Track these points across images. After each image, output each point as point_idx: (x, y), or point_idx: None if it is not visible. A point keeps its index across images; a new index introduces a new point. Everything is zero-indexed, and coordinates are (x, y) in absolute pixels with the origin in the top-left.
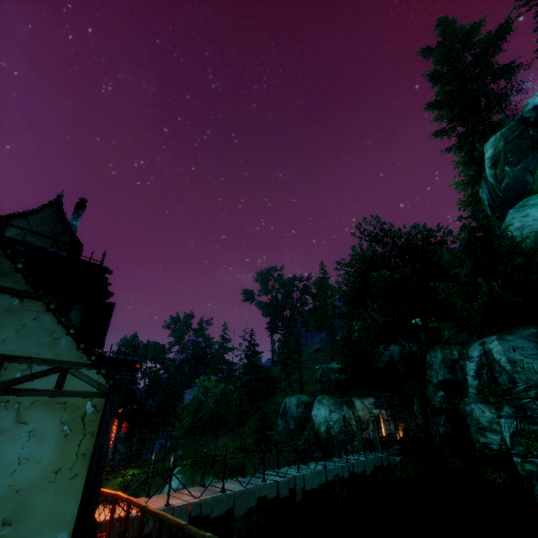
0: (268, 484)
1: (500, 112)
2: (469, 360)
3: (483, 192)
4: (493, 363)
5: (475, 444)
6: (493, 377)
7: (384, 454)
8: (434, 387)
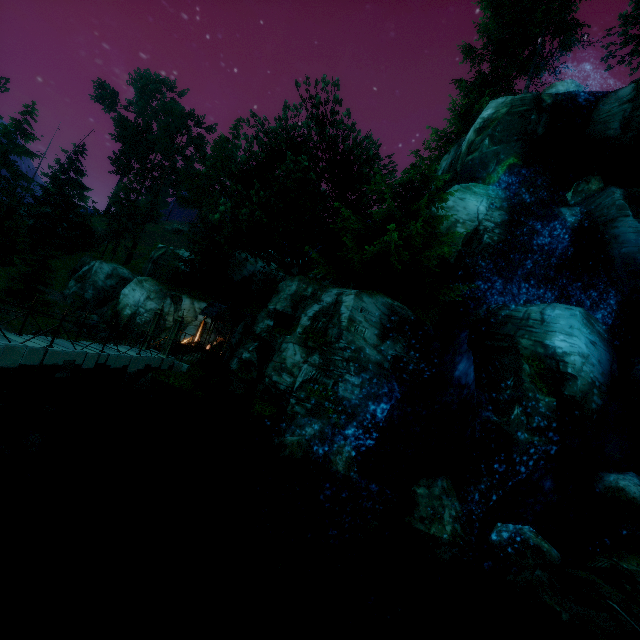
0: None
1: (529, 77)
2: (317, 302)
3: (447, 159)
4: (336, 314)
5: (267, 377)
6: (326, 327)
7: (171, 358)
8: (267, 315)
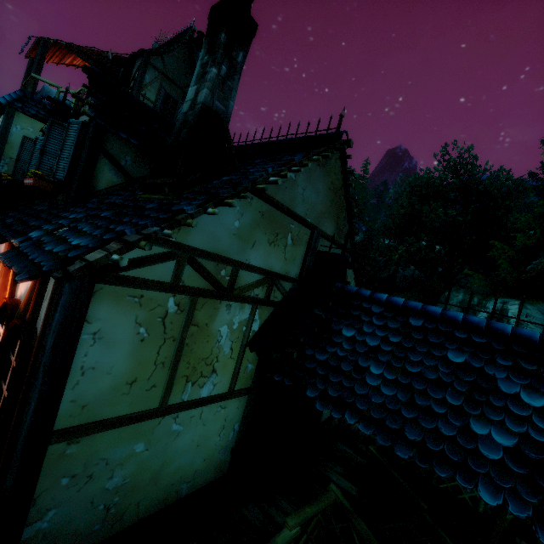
0: None
1: None
2: (484, 309)
3: None
4: (504, 319)
5: None
6: None
7: None
8: None
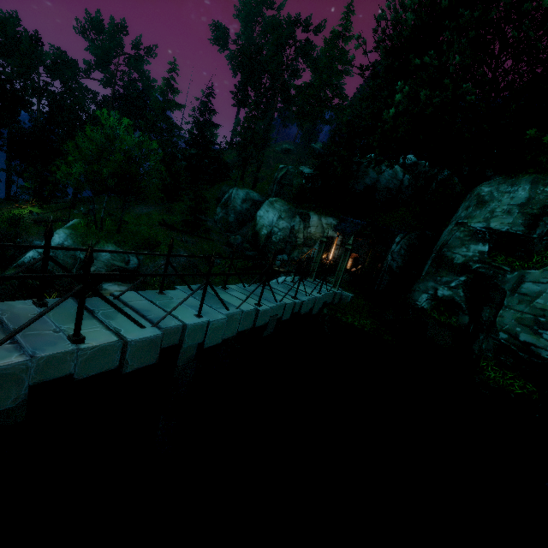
0: (88, 349)
1: None
2: None
3: None
4: None
5: (501, 332)
6: None
7: (340, 290)
8: (468, 236)
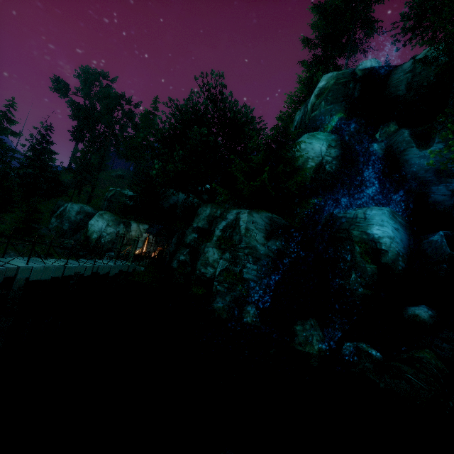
0: None
1: (347, 57)
2: (224, 220)
3: (299, 114)
4: (237, 226)
5: (198, 270)
6: (232, 235)
7: (133, 264)
8: (192, 230)
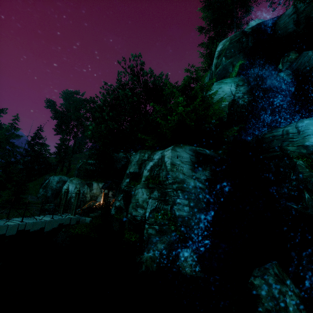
0: None
1: (235, 27)
2: (151, 160)
3: (207, 79)
4: (163, 164)
5: (130, 214)
6: (158, 173)
7: (76, 216)
8: (126, 177)
